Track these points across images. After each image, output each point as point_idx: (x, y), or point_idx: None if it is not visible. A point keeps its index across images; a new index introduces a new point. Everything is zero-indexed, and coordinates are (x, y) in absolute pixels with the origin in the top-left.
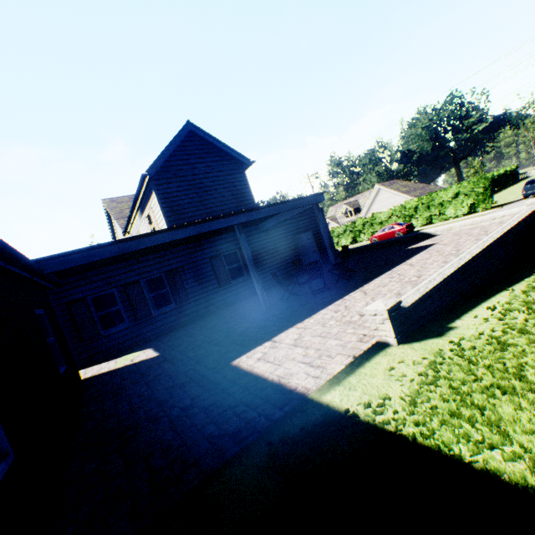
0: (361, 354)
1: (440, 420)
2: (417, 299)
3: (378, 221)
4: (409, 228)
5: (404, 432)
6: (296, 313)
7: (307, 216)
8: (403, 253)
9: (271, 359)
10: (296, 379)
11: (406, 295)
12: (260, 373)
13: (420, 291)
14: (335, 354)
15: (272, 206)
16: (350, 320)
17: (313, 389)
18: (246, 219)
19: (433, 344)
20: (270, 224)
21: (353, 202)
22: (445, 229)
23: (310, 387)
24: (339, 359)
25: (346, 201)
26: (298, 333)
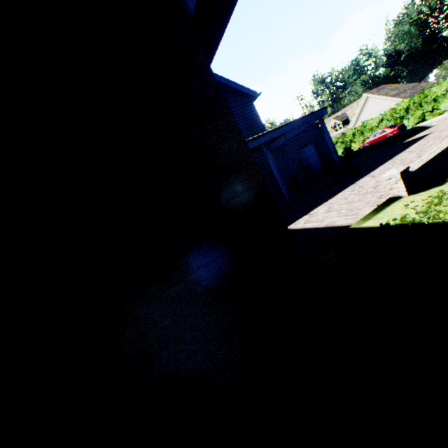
0: (381, 205)
1: (443, 214)
2: (421, 166)
3: (368, 129)
4: (400, 129)
5: (421, 222)
6: (318, 200)
7: (307, 132)
8: (400, 146)
9: (314, 221)
10: (339, 222)
11: (412, 165)
12: (310, 227)
13: (422, 160)
14: (362, 207)
15: (288, 124)
16: (366, 192)
17: (353, 223)
18: (270, 138)
19: (435, 190)
20: (279, 143)
21: (341, 116)
22: (441, 119)
23: (351, 222)
24: (367, 209)
25: (334, 116)
26: (327, 207)
